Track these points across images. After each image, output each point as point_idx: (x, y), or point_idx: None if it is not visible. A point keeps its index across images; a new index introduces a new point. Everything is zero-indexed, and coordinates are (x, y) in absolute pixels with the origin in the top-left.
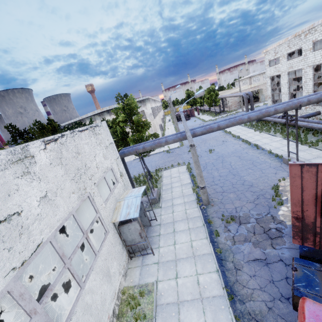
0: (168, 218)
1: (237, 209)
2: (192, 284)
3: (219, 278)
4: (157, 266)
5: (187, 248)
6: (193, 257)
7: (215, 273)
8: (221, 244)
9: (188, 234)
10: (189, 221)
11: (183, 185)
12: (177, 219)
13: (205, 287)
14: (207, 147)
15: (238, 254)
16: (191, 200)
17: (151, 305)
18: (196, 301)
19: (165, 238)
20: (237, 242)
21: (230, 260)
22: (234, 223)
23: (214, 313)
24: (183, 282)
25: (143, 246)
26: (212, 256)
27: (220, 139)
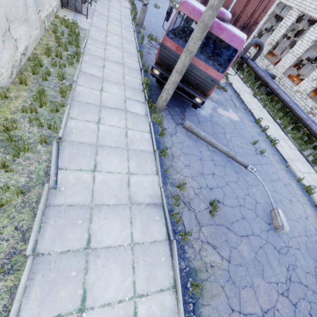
0: (103, 12)
1: (160, 40)
2: (118, 43)
3: (136, 50)
4: (90, 25)
5: (118, 32)
6: (122, 37)
7: (134, 48)
8: (143, 43)
9: (120, 28)
10: (123, 24)
11: (122, 6)
12: (112, 17)
13: (126, 48)
14: (153, 2)
15: (151, 51)
16: (128, 17)
17: (84, 34)
18: (119, 48)
19: (98, 18)
20: (153, 47)
21: (146, 50)
22: (155, 43)
23: (129, 55)
24: (111, 40)
25: (78, 6)
26: (135, 43)
27: (167, 7)
